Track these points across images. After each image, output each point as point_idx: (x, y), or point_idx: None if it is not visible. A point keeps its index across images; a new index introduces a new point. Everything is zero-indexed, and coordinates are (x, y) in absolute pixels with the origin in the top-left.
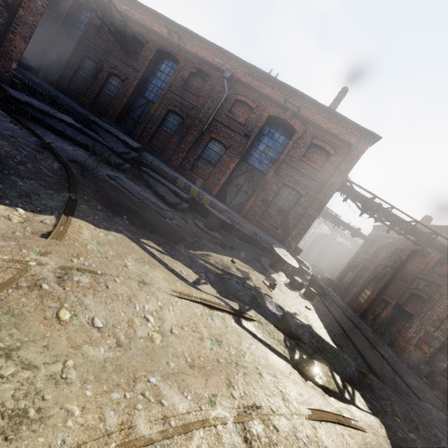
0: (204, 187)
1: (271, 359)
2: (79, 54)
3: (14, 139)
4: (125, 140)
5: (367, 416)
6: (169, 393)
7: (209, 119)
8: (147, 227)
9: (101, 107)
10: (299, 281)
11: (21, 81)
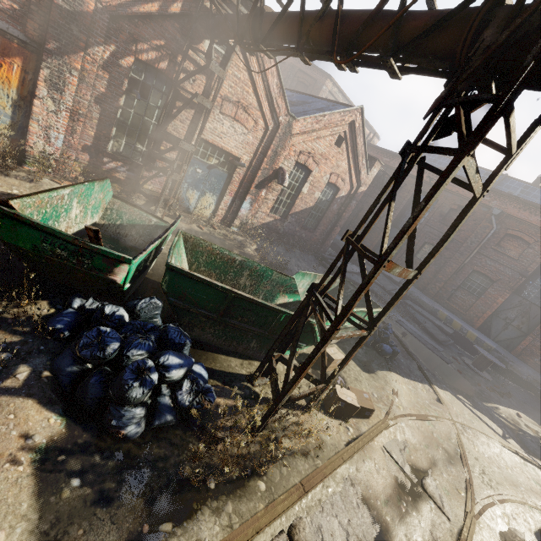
0: (464, 317)
1: None
2: None
3: None
4: (390, 276)
5: None
6: (531, 495)
7: (472, 253)
8: (448, 379)
9: None
10: None
11: None
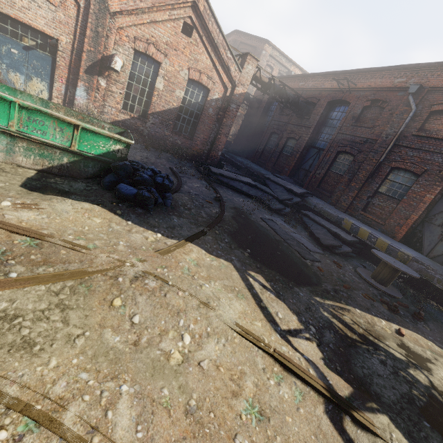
0: (383, 228)
1: None
2: (268, 133)
3: (196, 196)
4: (290, 188)
5: None
6: (124, 411)
7: (388, 147)
8: (269, 262)
9: (279, 166)
10: None
11: (234, 163)
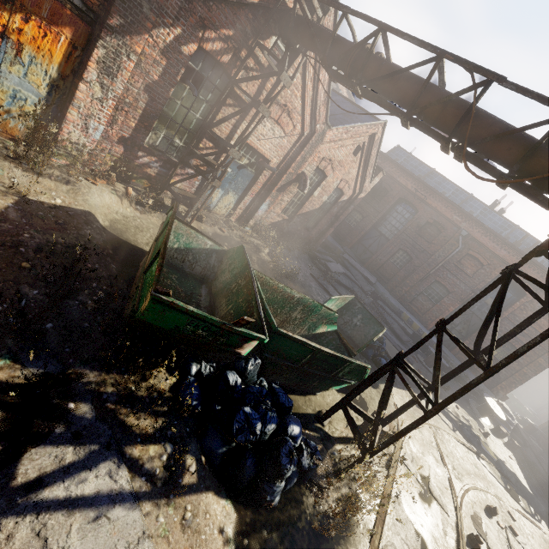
0: (421, 319)
1: (497, 483)
2: None
3: None
4: (367, 277)
5: (546, 530)
6: (478, 480)
7: (438, 265)
8: None
9: (340, 233)
10: (504, 432)
11: None
